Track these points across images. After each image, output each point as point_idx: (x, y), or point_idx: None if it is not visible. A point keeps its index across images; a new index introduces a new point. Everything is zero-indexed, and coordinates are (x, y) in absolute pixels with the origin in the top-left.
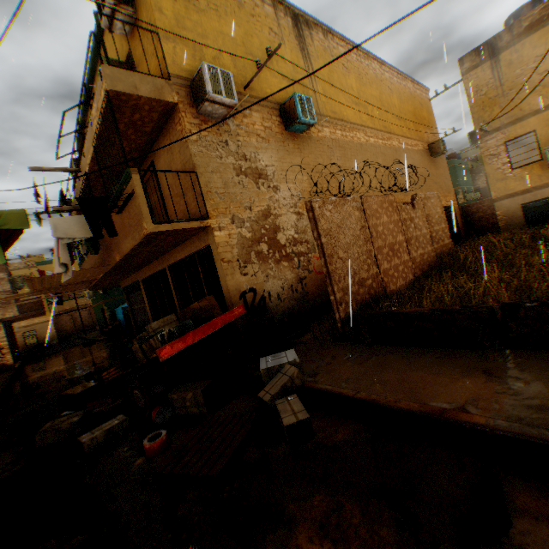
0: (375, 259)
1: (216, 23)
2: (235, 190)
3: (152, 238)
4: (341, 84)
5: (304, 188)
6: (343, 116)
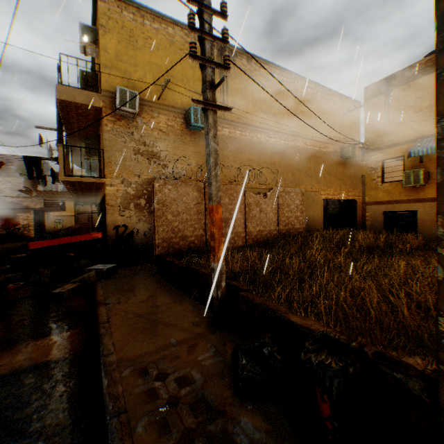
0: (204, 225)
1: (148, 56)
2: (130, 164)
3: (70, 183)
4: (254, 97)
5: (190, 168)
6: (248, 120)
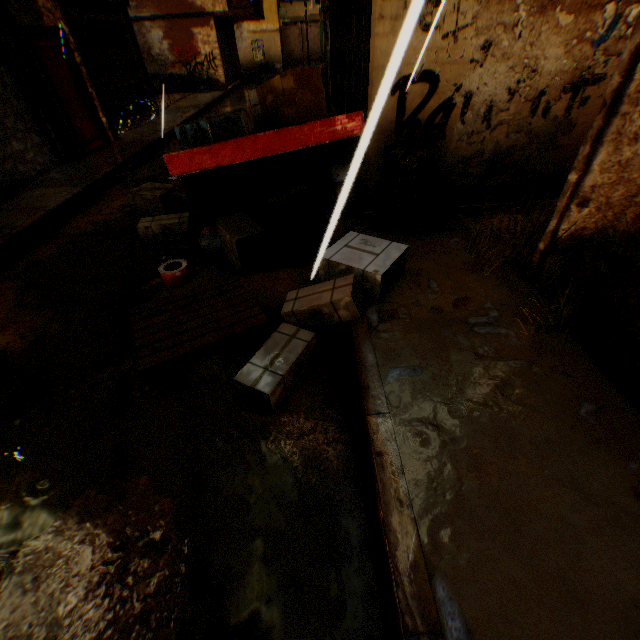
0: None
1: None
2: None
3: None
4: None
5: None
6: None
